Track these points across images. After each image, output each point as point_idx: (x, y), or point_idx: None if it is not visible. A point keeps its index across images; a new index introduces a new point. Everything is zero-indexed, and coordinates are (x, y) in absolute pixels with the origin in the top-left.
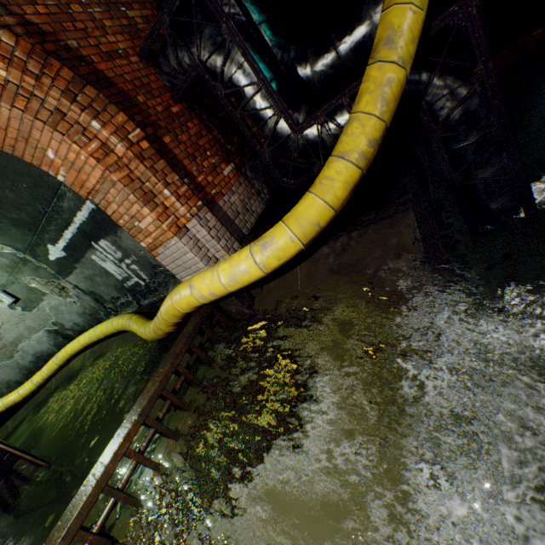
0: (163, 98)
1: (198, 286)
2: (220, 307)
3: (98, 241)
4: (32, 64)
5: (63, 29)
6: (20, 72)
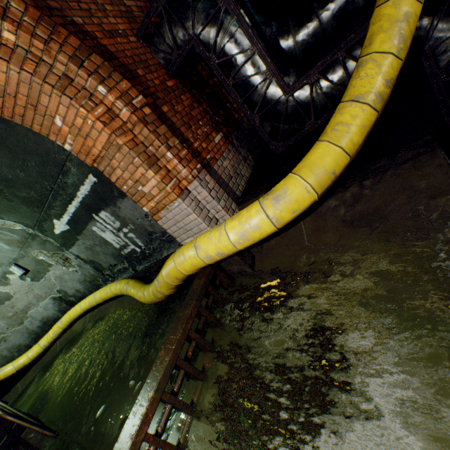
0: (158, 73)
1: (204, 246)
2: (221, 268)
3: (98, 213)
4: (41, 29)
5: (69, 7)
6: (28, 36)
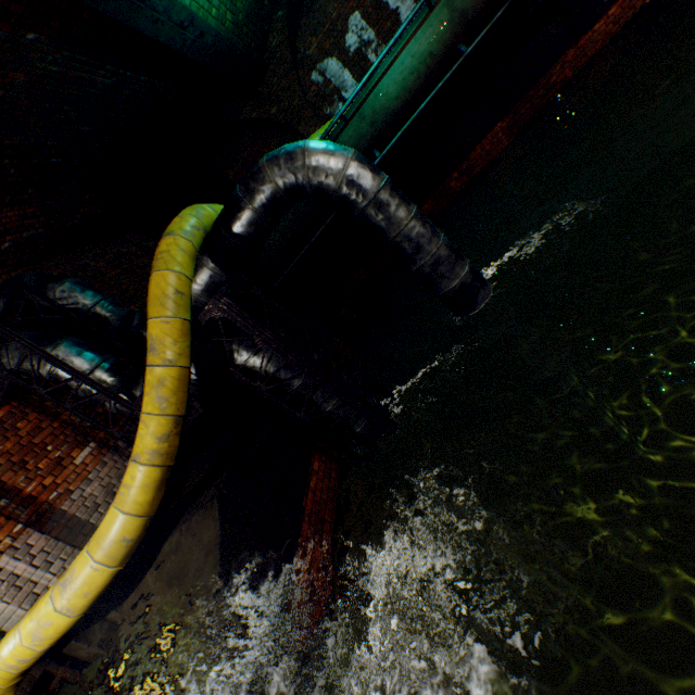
0: None
1: (4, 653)
2: (69, 654)
3: None
4: None
5: None
6: None
